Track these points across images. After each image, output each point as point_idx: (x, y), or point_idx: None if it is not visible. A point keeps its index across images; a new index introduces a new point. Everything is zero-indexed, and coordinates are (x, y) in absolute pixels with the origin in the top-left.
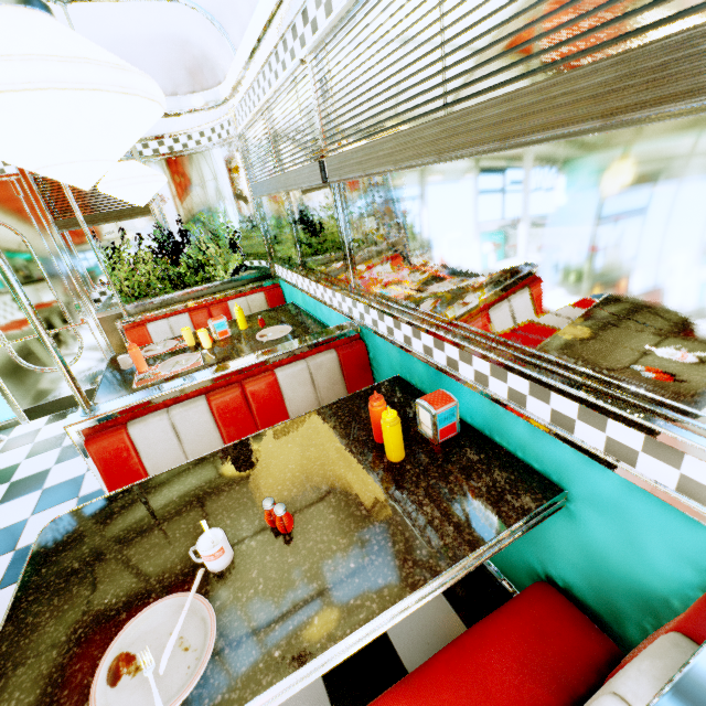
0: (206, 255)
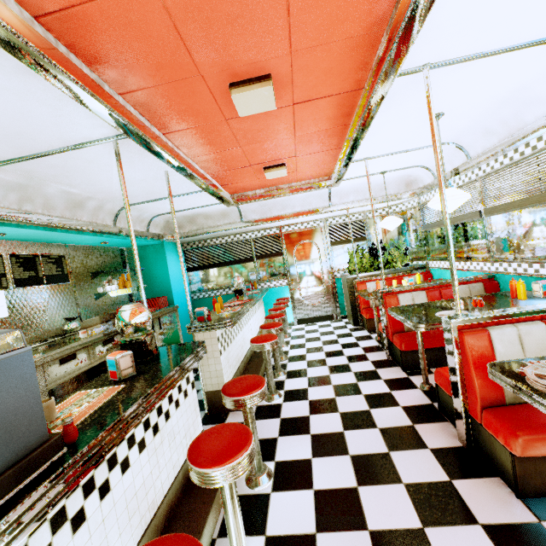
0: (392, 257)
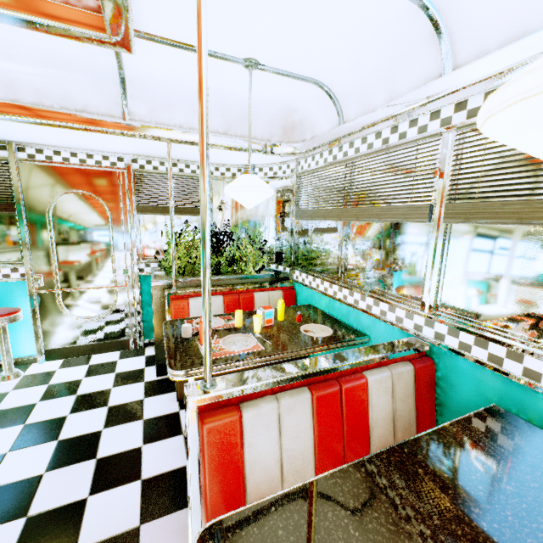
0: (242, 253)
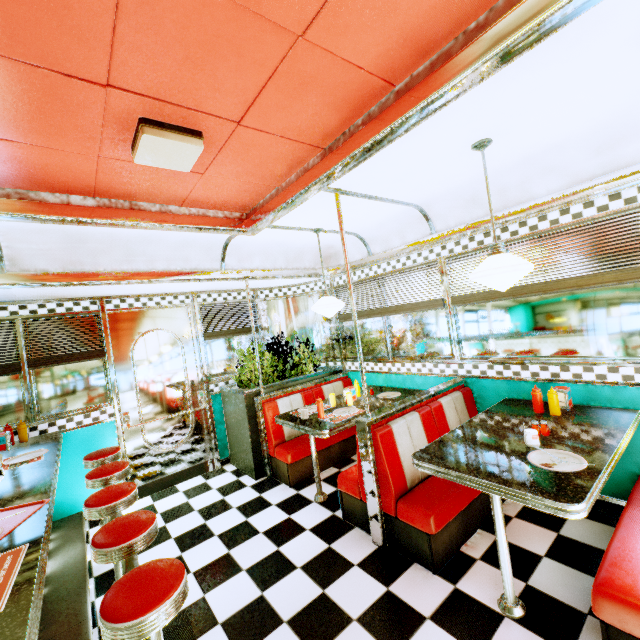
0: (300, 357)
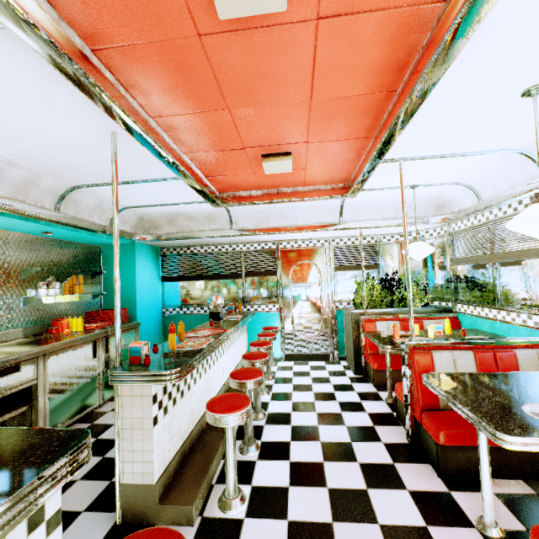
0: None
